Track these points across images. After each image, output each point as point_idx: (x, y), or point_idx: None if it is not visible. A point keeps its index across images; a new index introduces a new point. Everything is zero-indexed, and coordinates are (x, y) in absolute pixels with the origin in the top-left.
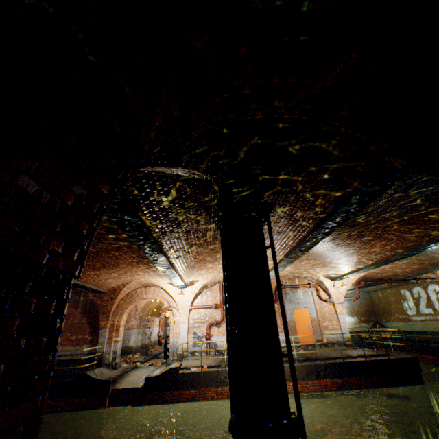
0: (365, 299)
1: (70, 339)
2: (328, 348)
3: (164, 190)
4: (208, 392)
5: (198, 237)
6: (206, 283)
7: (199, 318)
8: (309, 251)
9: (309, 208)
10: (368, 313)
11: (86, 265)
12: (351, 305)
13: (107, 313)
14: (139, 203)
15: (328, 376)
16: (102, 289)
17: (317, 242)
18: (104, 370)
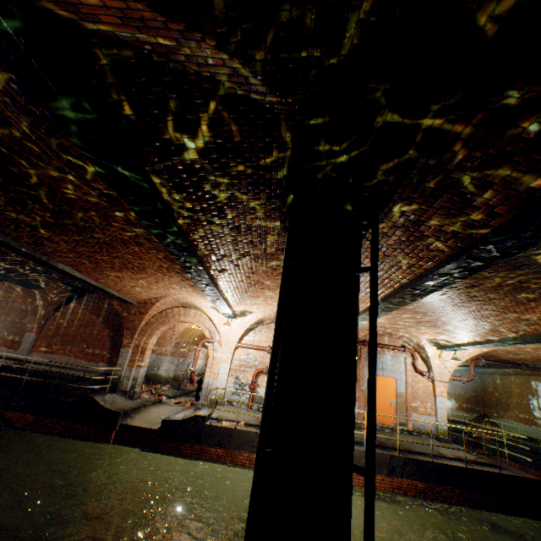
0: (474, 382)
1: (86, 352)
2: (412, 437)
3: (186, 119)
4: (239, 456)
5: (253, 243)
6: (263, 318)
7: (246, 361)
8: (423, 299)
9: (458, 213)
10: (473, 400)
11: (102, 261)
12: (452, 385)
13: (133, 330)
14: (142, 142)
15: (406, 475)
16: (129, 298)
17: (447, 284)
18: (118, 397)
